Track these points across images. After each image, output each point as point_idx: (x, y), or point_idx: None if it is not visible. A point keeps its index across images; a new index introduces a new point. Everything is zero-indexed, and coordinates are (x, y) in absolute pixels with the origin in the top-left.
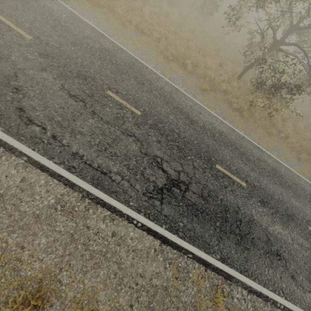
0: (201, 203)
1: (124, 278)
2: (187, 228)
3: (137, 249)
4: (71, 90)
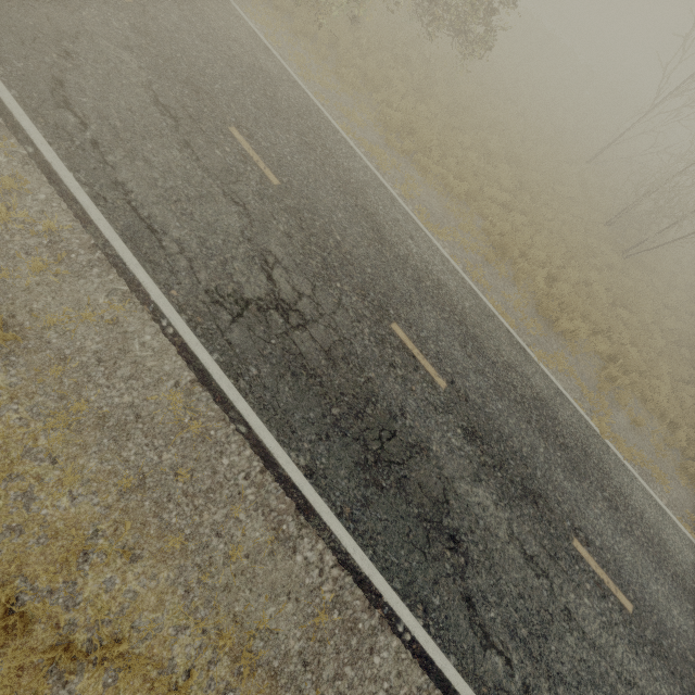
0: None
1: None
2: None
3: None
4: None
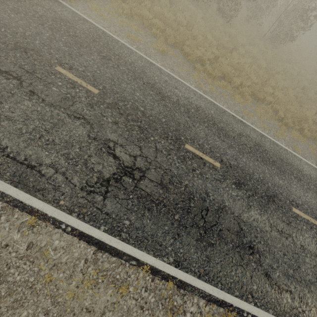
0: None
1: None
2: None
3: None
4: (275, 224)
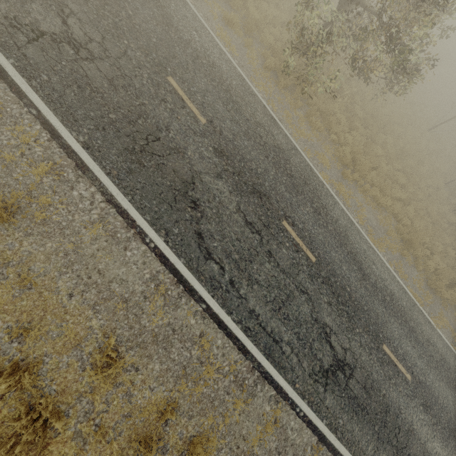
0: (101, 85)
1: None
2: (53, 86)
3: None
4: None
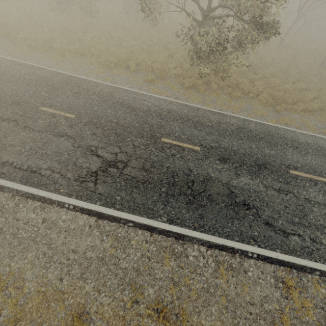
0: (142, 175)
1: (54, 256)
2: (126, 199)
3: (69, 229)
4: (4, 115)
